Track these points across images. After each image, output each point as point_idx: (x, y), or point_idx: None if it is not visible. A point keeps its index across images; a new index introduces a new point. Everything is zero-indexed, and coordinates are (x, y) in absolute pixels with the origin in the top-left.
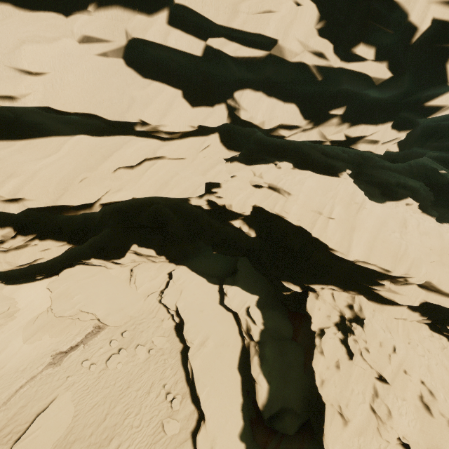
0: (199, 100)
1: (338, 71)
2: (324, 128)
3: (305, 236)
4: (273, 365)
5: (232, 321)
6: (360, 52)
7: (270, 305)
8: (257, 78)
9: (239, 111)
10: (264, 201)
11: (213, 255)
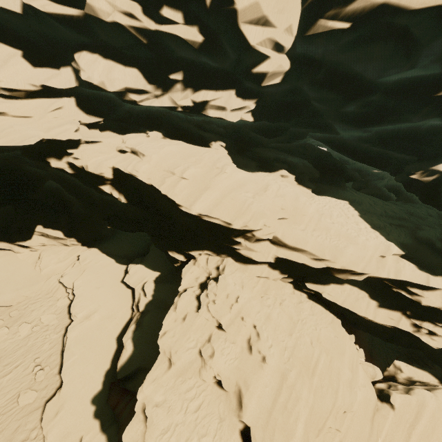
0: (43, 62)
1: (160, 35)
2: (173, 94)
3: (162, 196)
4: (147, 330)
5: (128, 297)
6: (165, 14)
7: (168, 280)
8: (95, 42)
9: (80, 73)
10: (121, 163)
11: (129, 238)
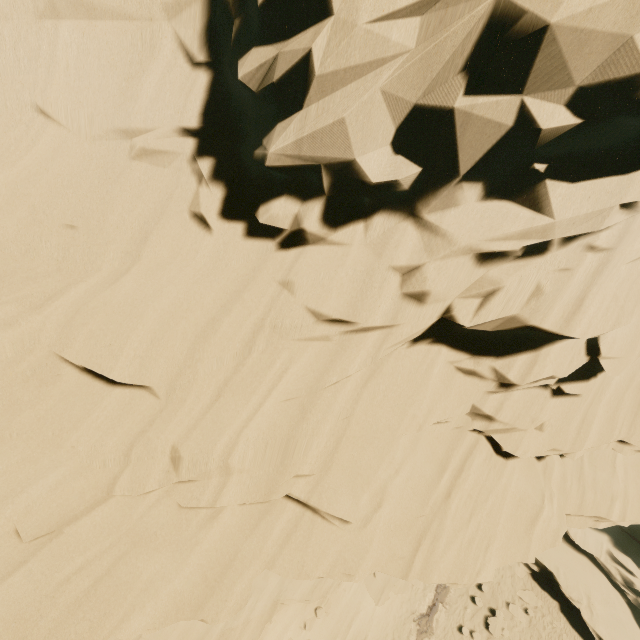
0: None
1: None
2: None
3: None
4: None
5: (594, 568)
6: None
7: (630, 547)
8: None
9: None
10: None
11: None
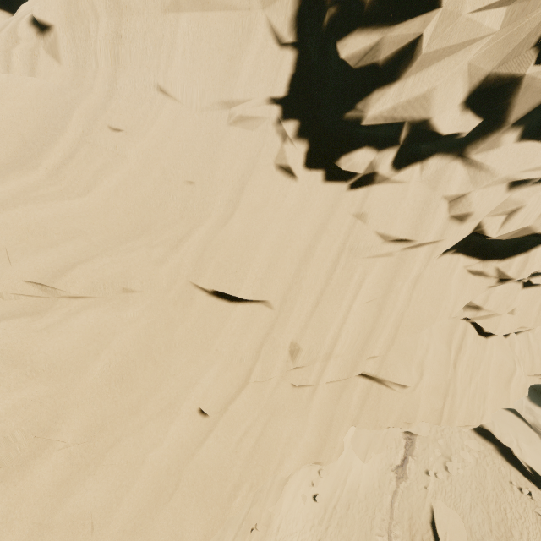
0: None
1: None
2: None
3: None
4: None
5: (518, 419)
6: None
7: None
8: None
9: None
10: None
11: None
